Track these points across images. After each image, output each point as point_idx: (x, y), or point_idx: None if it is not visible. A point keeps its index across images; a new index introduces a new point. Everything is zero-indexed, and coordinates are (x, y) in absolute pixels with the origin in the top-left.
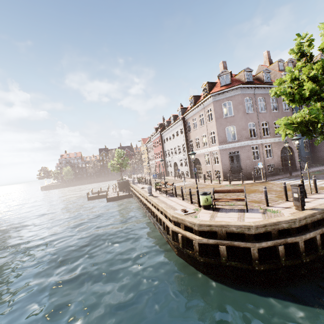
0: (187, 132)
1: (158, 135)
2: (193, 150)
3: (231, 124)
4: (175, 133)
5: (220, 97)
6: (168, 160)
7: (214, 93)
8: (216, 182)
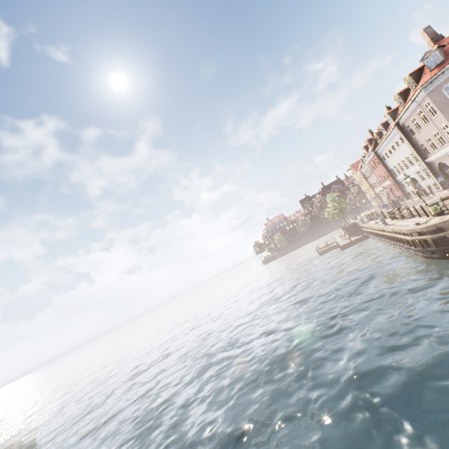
0: (410, 137)
1: (372, 155)
2: (429, 155)
3: None
4: (394, 145)
5: (435, 85)
6: (400, 179)
7: (423, 86)
8: None
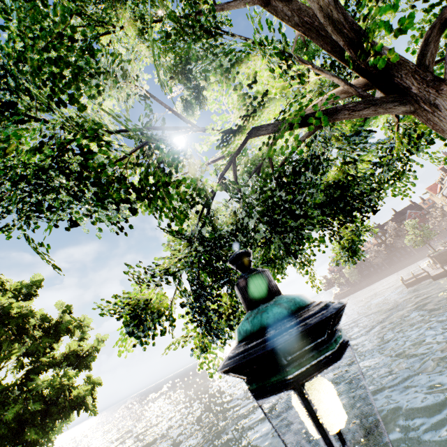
0: None
1: None
2: None
3: None
4: None
5: None
6: None
7: None
8: None
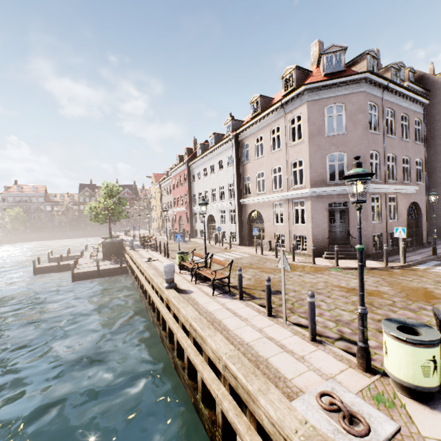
0: (241, 162)
1: (184, 167)
2: (250, 195)
3: (338, 149)
4: (216, 165)
5: (324, 95)
6: (197, 211)
7: (312, 85)
8: (301, 259)
